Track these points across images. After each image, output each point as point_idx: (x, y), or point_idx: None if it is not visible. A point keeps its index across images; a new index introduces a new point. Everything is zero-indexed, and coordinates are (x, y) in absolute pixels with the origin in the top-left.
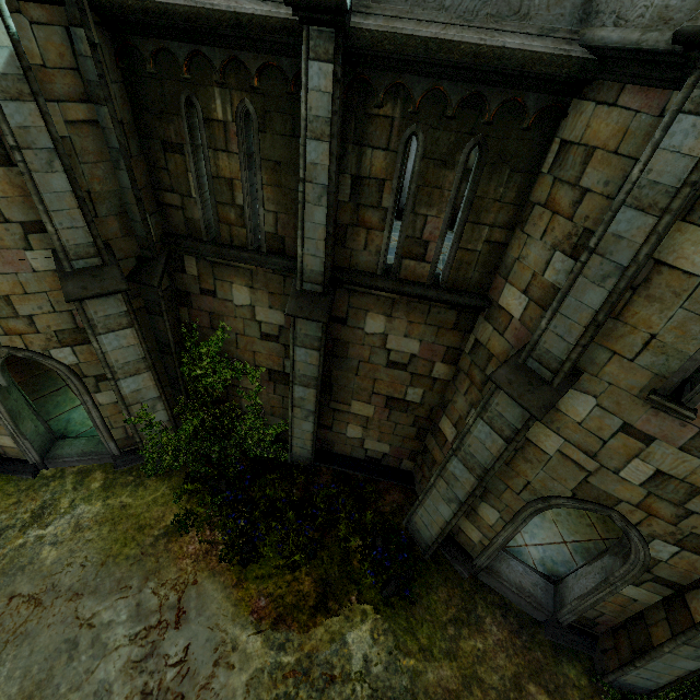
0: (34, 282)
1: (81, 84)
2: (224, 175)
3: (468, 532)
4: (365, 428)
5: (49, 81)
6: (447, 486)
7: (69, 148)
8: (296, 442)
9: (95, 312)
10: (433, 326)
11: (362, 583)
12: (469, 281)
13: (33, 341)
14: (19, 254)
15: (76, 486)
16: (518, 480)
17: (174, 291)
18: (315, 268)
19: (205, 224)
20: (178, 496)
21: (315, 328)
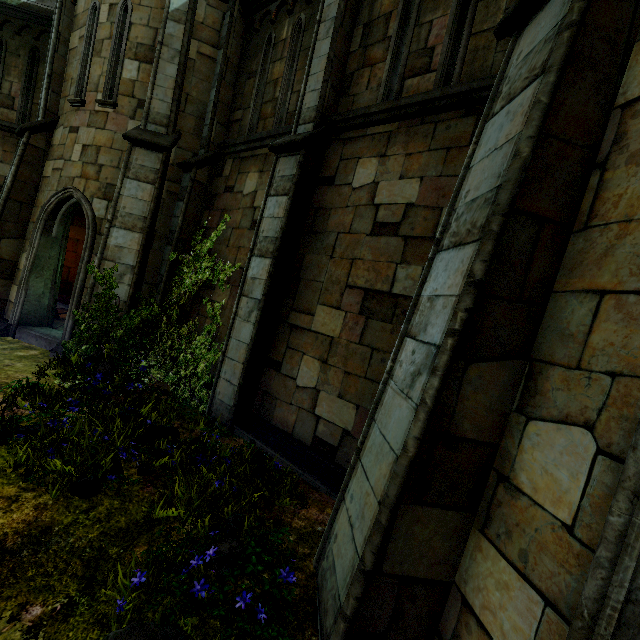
0: (121, 142)
1: (217, 39)
2: (274, 78)
3: (489, 606)
4: (325, 363)
5: (201, 31)
6: (415, 341)
7: (191, 66)
8: (226, 368)
9: (137, 159)
10: (440, 150)
11: (97, 597)
12: (490, 71)
13: (90, 187)
14: (126, 120)
15: (8, 348)
16: (634, 239)
17: (207, 194)
18: (312, 104)
19: (250, 126)
20: (54, 357)
21: (293, 164)
